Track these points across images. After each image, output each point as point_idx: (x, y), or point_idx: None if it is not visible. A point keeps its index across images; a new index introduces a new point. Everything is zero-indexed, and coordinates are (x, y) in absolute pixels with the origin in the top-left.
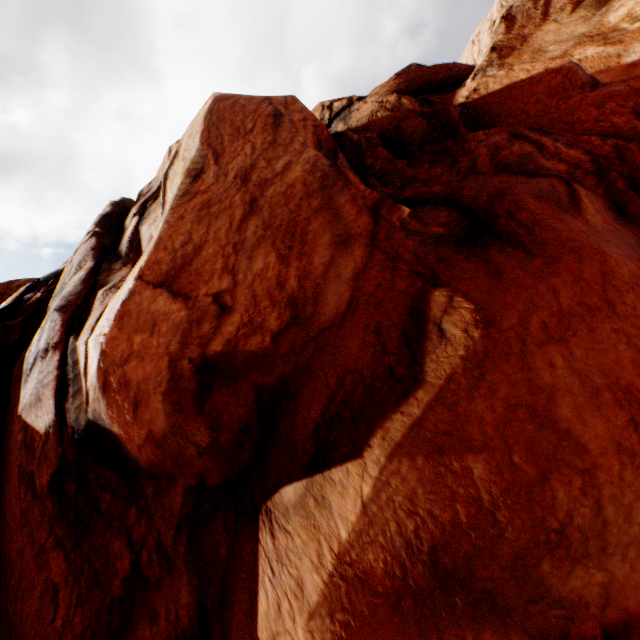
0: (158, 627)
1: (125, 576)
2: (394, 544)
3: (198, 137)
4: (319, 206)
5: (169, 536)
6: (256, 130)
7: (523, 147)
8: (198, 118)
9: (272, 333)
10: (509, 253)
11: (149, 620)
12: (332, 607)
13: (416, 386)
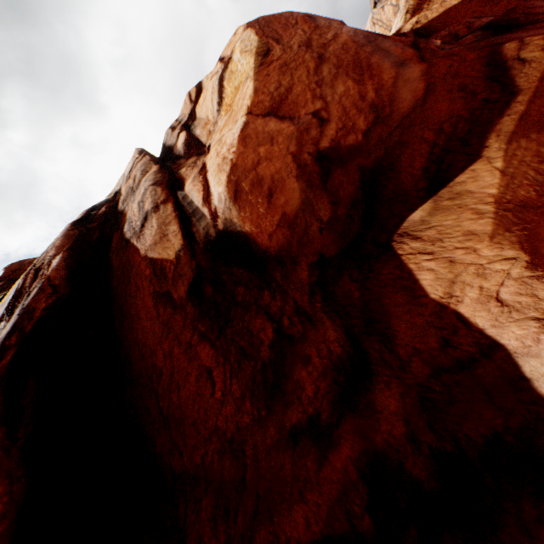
0: (312, 366)
1: (270, 342)
2: (537, 181)
3: (253, 37)
4: (371, 51)
5: (304, 300)
6: (299, 23)
7: (489, 19)
8: (236, 39)
9: (362, 132)
10: (542, 24)
11: (302, 365)
12: (506, 227)
13: (513, 97)
